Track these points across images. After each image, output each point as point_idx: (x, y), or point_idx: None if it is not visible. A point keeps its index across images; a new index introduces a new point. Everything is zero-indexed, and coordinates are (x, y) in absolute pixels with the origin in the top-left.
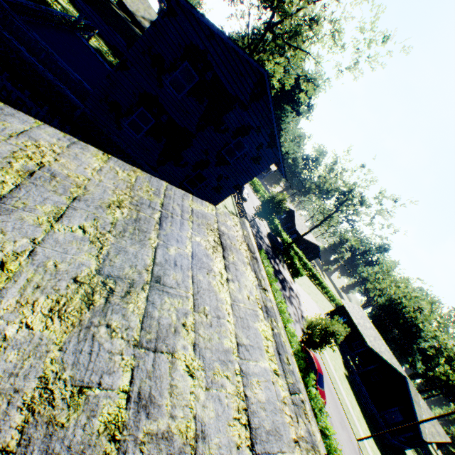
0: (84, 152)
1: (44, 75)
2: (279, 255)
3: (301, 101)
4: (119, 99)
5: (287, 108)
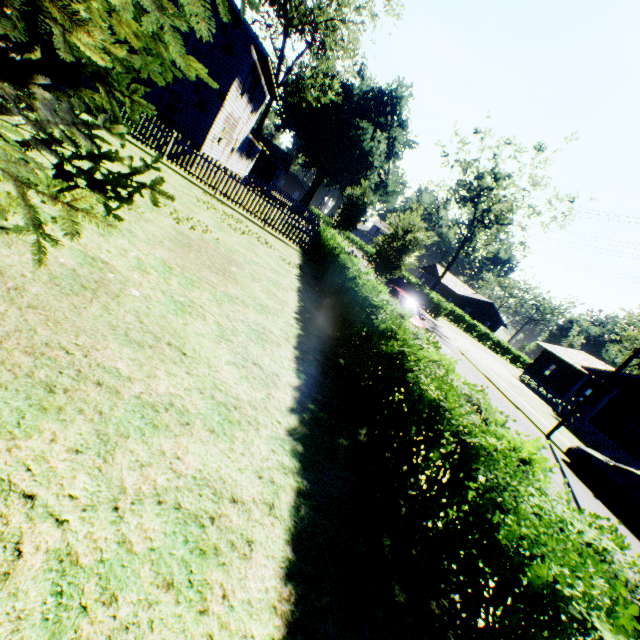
0: None
1: None
2: None
3: (387, 122)
4: None
5: (365, 127)
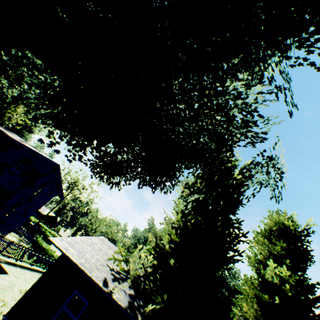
0: (93, 238)
1: None
2: (35, 234)
3: (33, 125)
4: None
5: (26, 132)
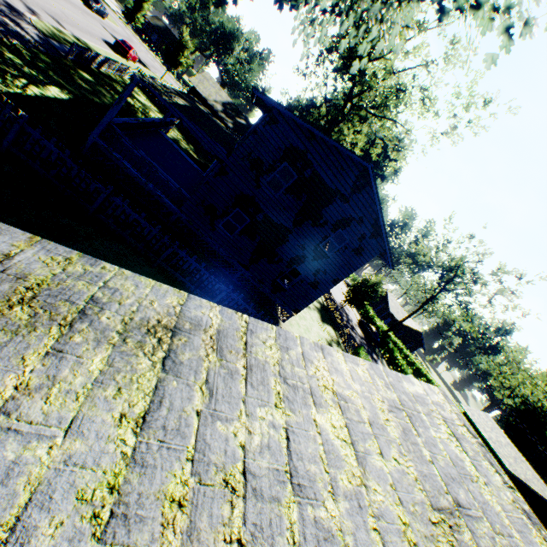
0: (332, 357)
1: (145, 186)
2: (375, 348)
3: (385, 165)
4: (215, 202)
5: None
